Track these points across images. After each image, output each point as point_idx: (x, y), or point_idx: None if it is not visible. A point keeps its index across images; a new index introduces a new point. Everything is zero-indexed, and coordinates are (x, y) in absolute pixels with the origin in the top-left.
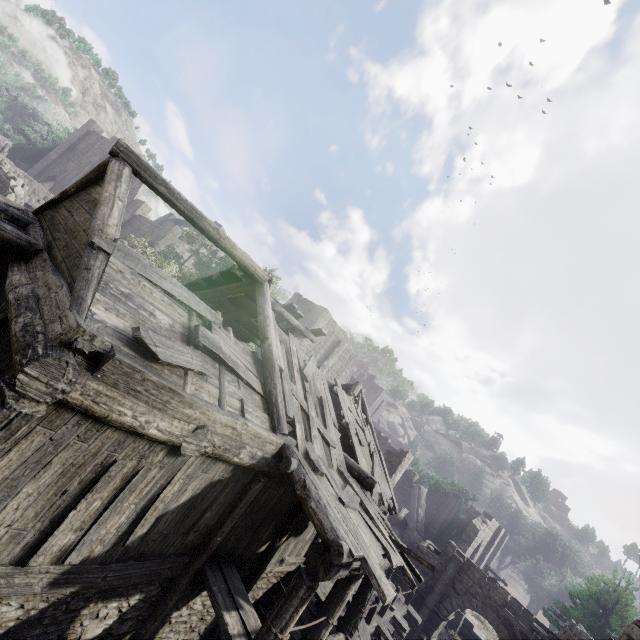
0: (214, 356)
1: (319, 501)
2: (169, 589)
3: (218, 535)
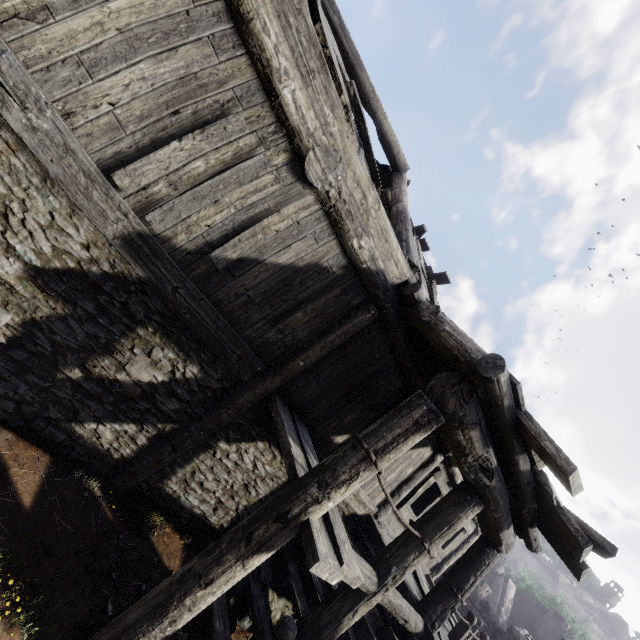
0: (358, 125)
1: (457, 328)
2: (228, 396)
3: (301, 357)
